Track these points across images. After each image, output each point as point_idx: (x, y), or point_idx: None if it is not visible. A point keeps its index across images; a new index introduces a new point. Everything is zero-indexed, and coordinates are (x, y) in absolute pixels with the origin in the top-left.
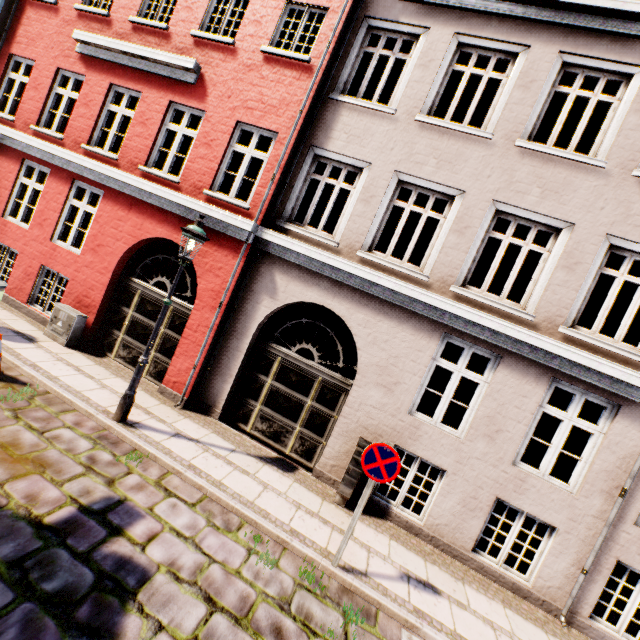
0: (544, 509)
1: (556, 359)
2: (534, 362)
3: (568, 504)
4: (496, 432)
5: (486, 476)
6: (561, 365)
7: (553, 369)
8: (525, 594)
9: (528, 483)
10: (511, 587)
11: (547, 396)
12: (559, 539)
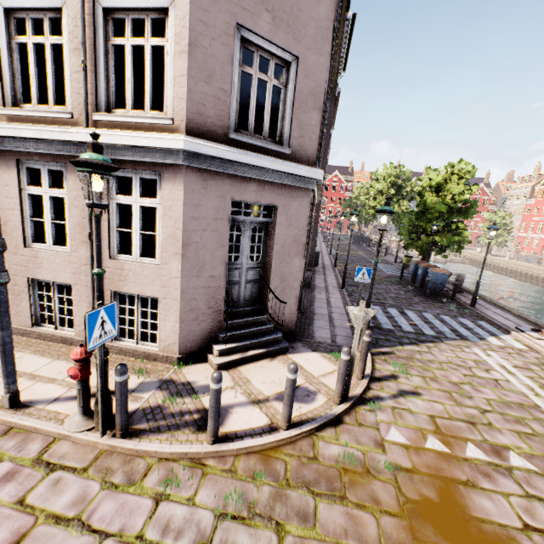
0: (57, 273)
1: (6, 141)
2: (0, 151)
3: (69, 262)
4: (5, 225)
5: (15, 264)
6: (11, 145)
7: (14, 152)
8: (71, 341)
9: (40, 257)
10: (62, 340)
11: (25, 179)
12: (75, 292)
